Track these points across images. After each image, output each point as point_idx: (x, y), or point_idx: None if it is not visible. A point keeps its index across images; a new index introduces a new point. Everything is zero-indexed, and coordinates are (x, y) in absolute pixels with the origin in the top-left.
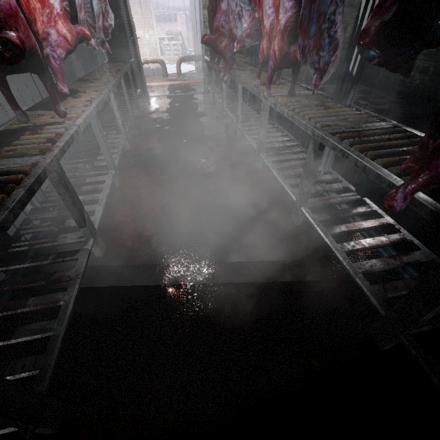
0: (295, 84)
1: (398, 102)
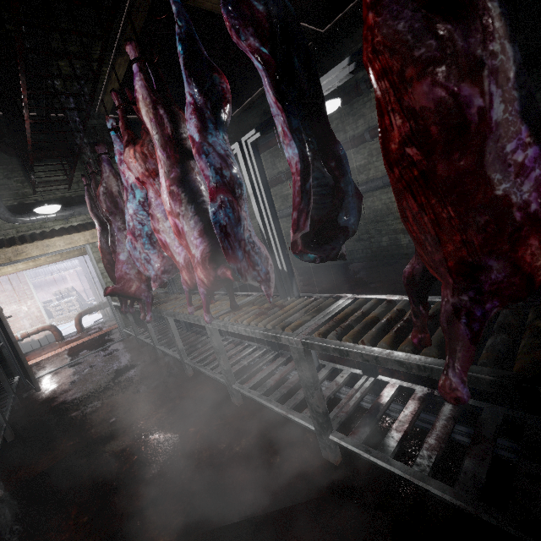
0: (234, 297)
1: (320, 271)
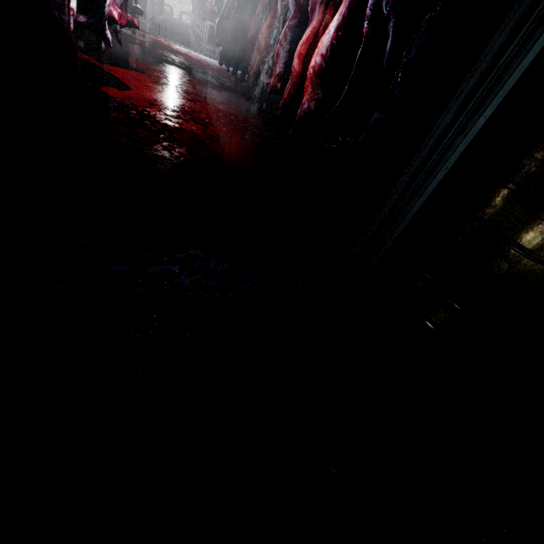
0: None
1: None
